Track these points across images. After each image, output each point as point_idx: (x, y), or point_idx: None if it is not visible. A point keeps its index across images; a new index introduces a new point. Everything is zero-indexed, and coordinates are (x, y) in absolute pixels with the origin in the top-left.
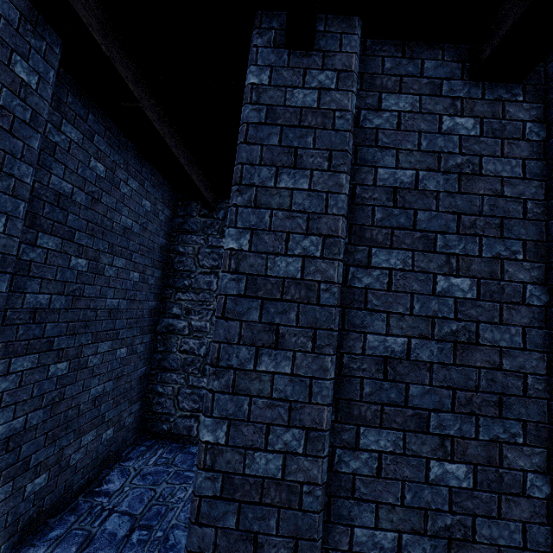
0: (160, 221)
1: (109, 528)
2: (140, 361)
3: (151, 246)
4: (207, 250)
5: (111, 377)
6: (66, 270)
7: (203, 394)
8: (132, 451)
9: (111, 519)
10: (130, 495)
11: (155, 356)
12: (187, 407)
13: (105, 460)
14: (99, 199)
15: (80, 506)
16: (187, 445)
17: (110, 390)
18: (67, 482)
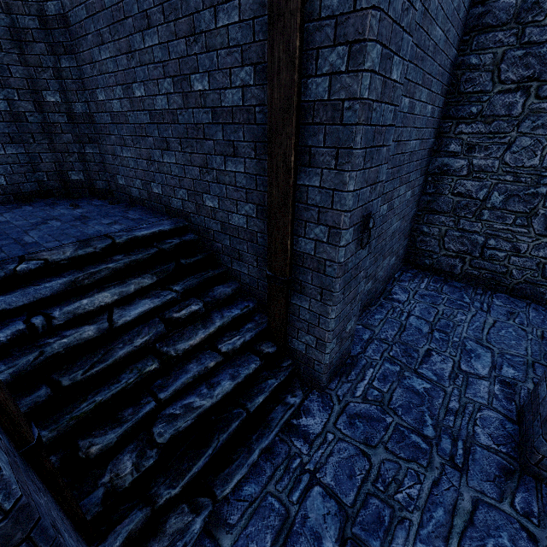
0: (458, 21)
1: (413, 324)
2: (414, 203)
3: (445, 65)
4: (518, 52)
5: (400, 217)
6: (398, 114)
7: (474, 238)
8: (401, 275)
9: (412, 319)
10: (417, 307)
11: (423, 198)
12: (453, 248)
13: (388, 278)
14: (427, 8)
15: (385, 305)
16: (449, 280)
17: (398, 227)
18: (376, 288)
